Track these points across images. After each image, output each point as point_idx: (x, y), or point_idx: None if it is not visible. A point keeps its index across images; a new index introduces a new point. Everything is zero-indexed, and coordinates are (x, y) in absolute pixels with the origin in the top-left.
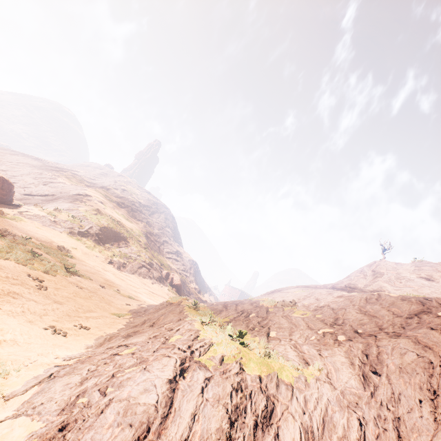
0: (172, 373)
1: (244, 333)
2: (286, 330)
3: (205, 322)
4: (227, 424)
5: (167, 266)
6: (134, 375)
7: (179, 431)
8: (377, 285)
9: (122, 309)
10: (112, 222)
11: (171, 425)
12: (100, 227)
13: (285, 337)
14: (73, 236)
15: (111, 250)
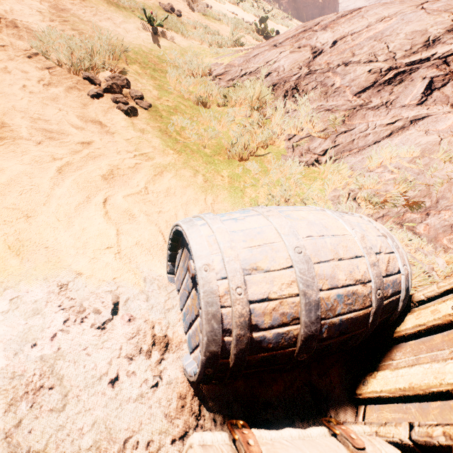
0: None
1: None
2: None
3: None
4: (439, 31)
5: None
6: None
7: (351, 27)
8: None
9: None
10: None
11: (343, 23)
12: None
13: None
14: None
15: None
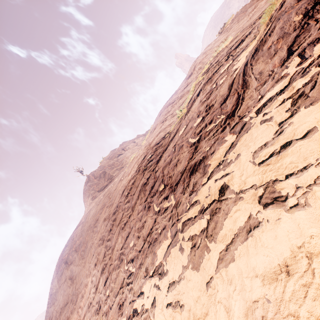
0: None
1: None
2: None
3: None
4: None
5: None
6: None
7: None
8: (114, 171)
9: None
10: None
11: None
12: None
13: None
14: None
15: None
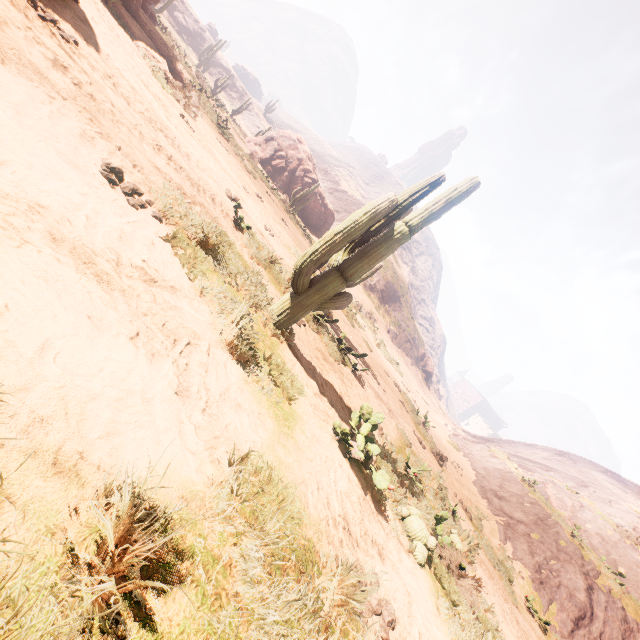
0: (584, 583)
1: (622, 575)
2: (636, 575)
3: (573, 533)
4: (620, 637)
5: (421, 340)
6: (560, 569)
7: (599, 625)
8: None
9: (443, 431)
10: (393, 275)
11: (595, 619)
12: (385, 281)
13: (637, 584)
14: (365, 289)
15: (390, 315)
